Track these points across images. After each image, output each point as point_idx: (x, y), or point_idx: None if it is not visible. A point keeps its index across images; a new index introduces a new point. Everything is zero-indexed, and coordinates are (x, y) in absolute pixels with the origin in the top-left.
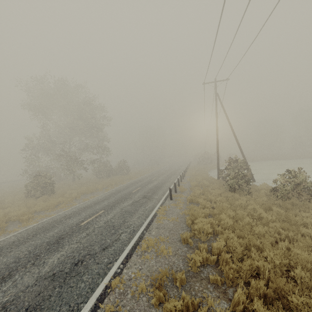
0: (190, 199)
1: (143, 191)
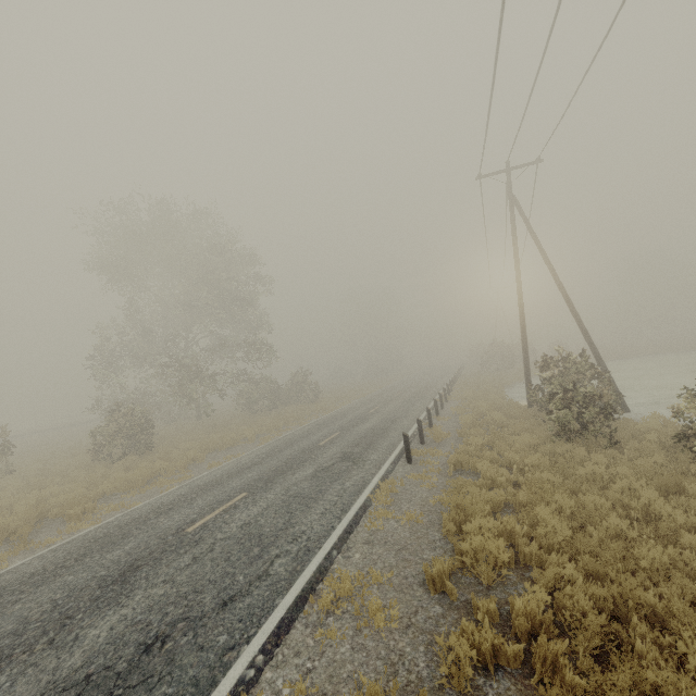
0: (456, 461)
1: (343, 441)
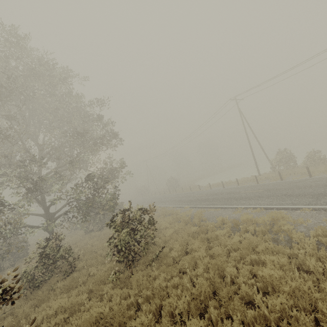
0: (325, 170)
1: (265, 187)
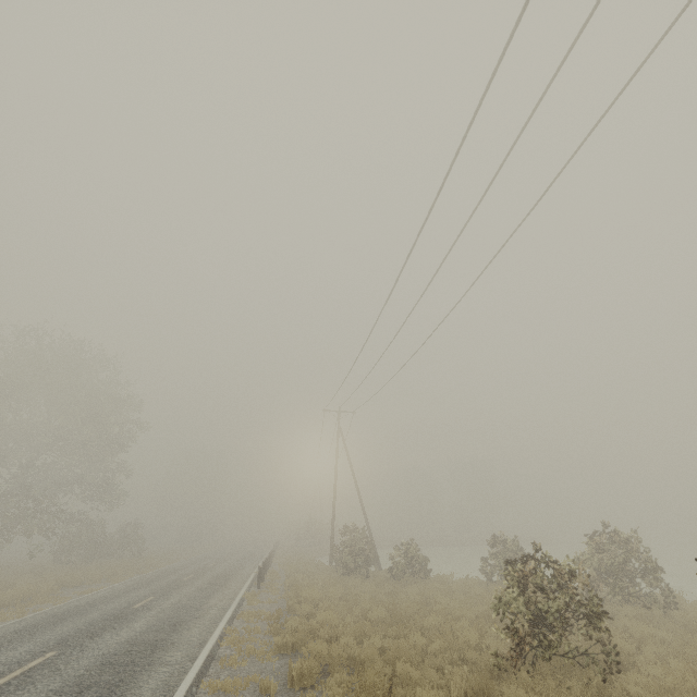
0: (289, 583)
1: (204, 578)
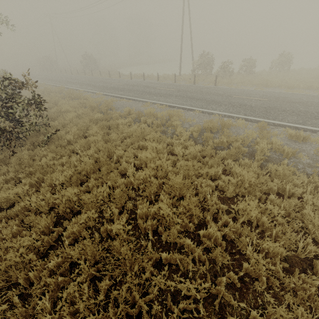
0: (227, 82)
1: (178, 88)
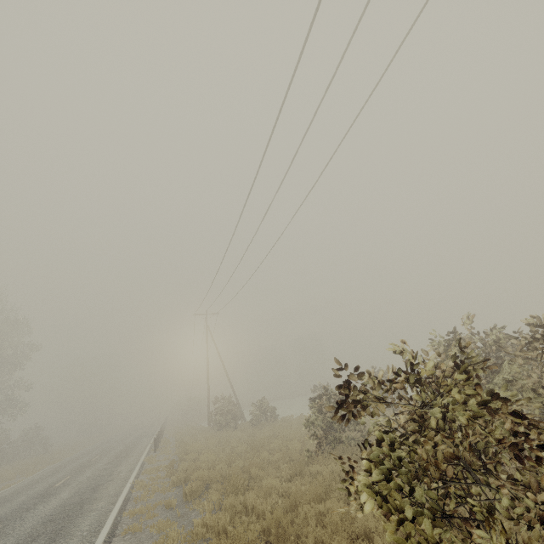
0: (179, 444)
1: (109, 455)
